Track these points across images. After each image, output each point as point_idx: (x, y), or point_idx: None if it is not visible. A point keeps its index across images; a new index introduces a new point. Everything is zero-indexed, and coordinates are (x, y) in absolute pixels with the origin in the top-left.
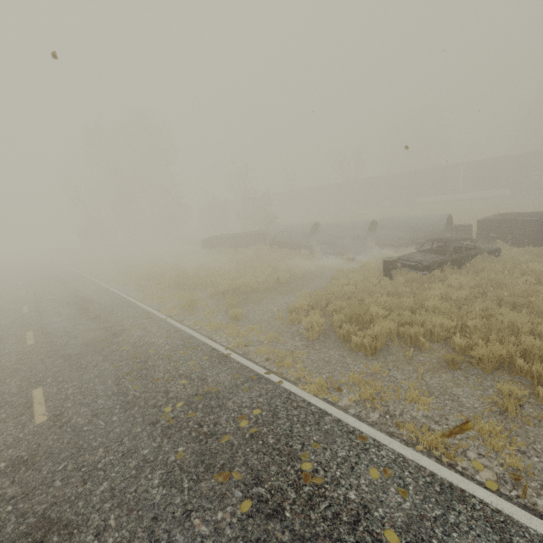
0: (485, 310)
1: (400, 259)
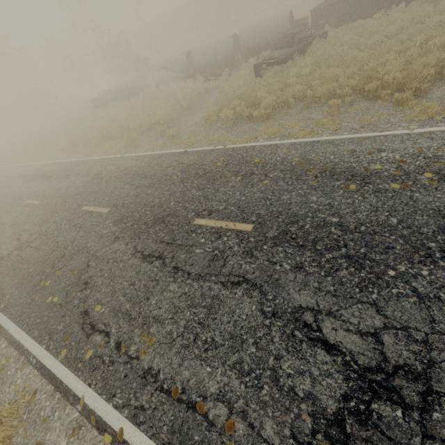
0: (321, 75)
1: (264, 60)
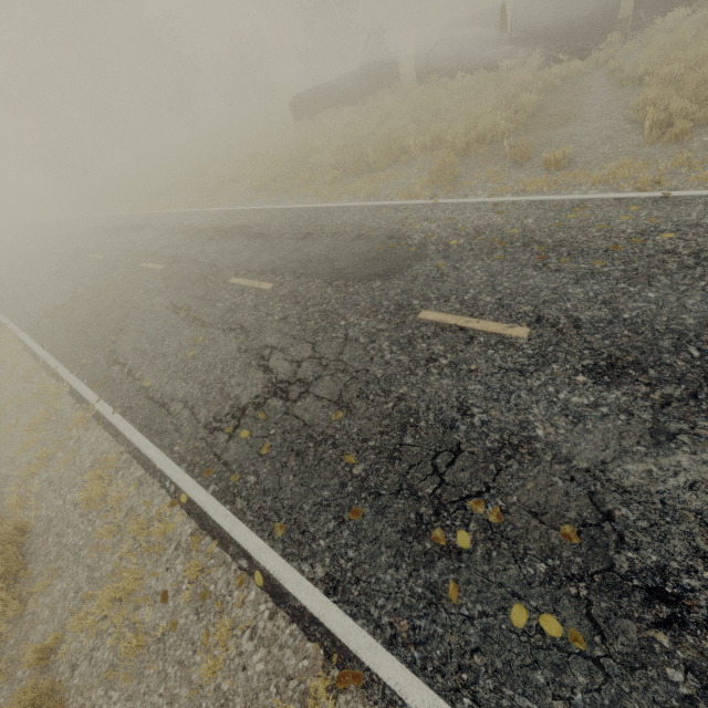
0: None
1: None
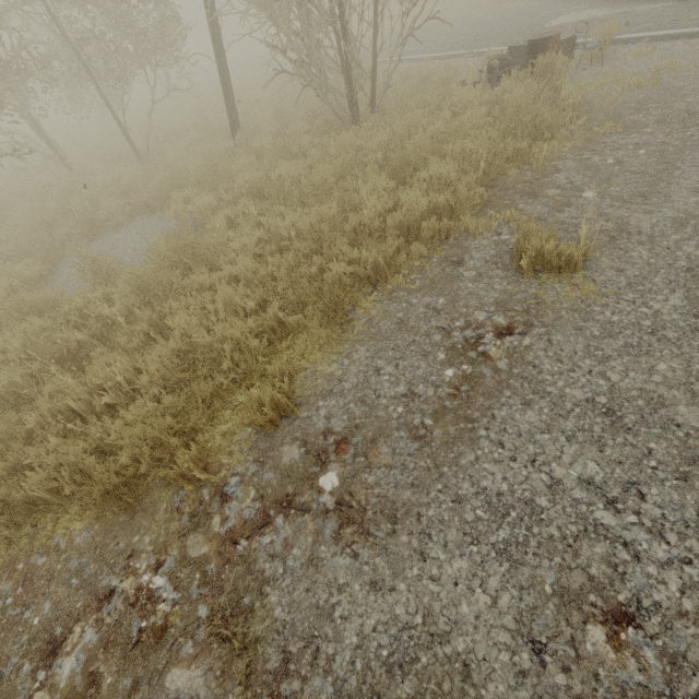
0: None
1: None
